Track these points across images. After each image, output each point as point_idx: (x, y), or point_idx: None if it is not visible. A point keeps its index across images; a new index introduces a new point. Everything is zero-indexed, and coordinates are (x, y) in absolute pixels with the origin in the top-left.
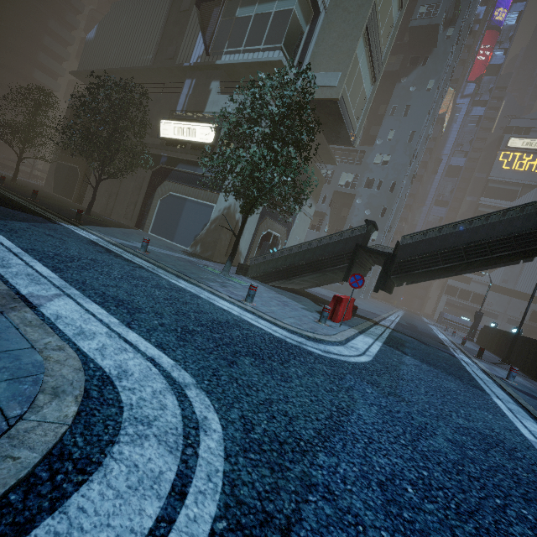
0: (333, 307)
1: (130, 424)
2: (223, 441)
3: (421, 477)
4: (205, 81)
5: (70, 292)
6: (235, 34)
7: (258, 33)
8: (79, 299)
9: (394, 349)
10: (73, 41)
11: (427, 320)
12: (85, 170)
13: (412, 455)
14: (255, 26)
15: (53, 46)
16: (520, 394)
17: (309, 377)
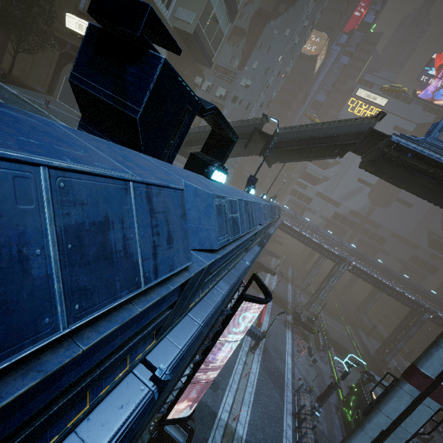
0: None
1: None
2: None
3: None
4: None
5: None
6: None
7: None
8: None
9: None
10: None
11: None
12: (3, 35)
13: None
14: None
15: None
16: None
17: None
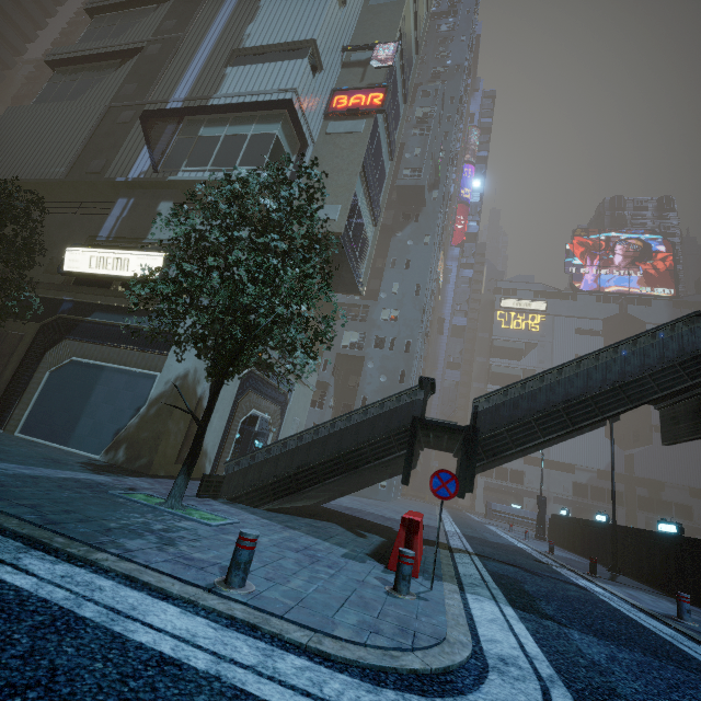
0: (404, 543)
1: None
2: None
3: None
4: (151, 201)
5: None
6: (197, 153)
7: (231, 153)
8: None
9: (538, 617)
10: None
11: (474, 516)
12: None
13: None
14: (226, 146)
15: None
16: None
17: None
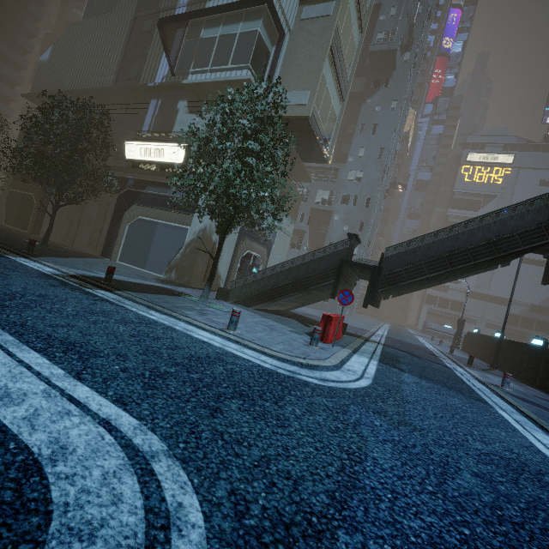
0: (323, 327)
1: (59, 544)
2: (206, 543)
3: (464, 538)
4: (172, 101)
5: (1, 339)
6: (200, 55)
7: (225, 53)
8: (11, 348)
9: (391, 367)
10: (27, 65)
11: (412, 331)
12: (41, 198)
13: (445, 506)
14: (221, 46)
15: (3, 70)
16: (519, 401)
17: (309, 417)
